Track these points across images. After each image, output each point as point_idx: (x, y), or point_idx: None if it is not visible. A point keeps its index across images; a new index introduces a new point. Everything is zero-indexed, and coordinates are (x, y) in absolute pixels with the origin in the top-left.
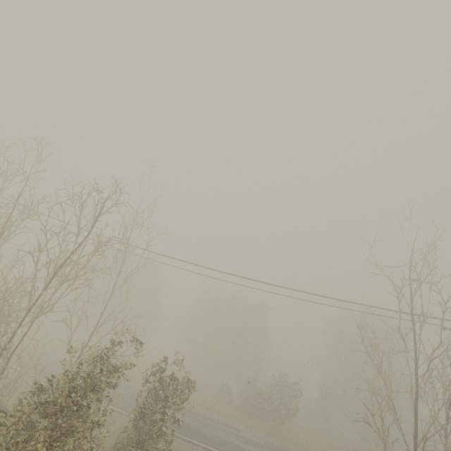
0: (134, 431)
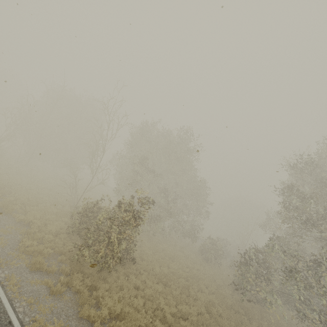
0: None
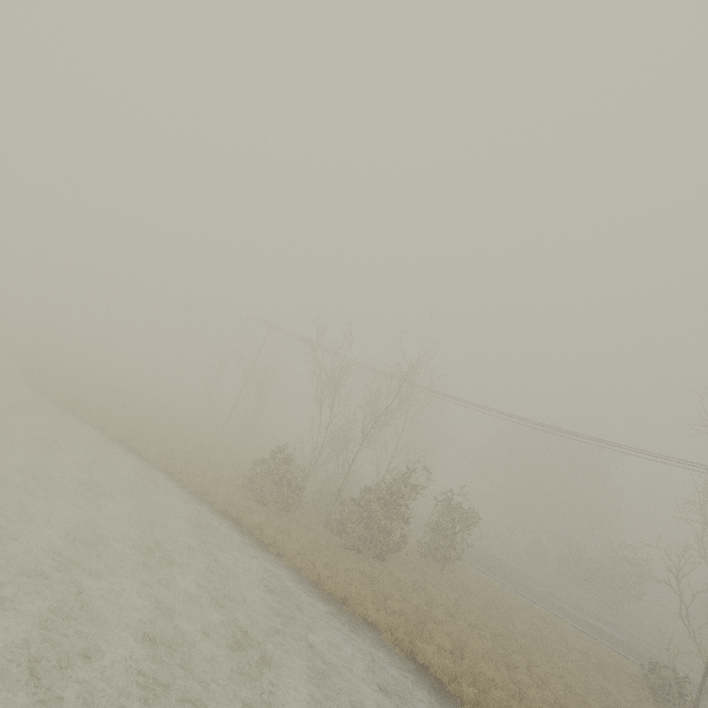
0: (431, 539)
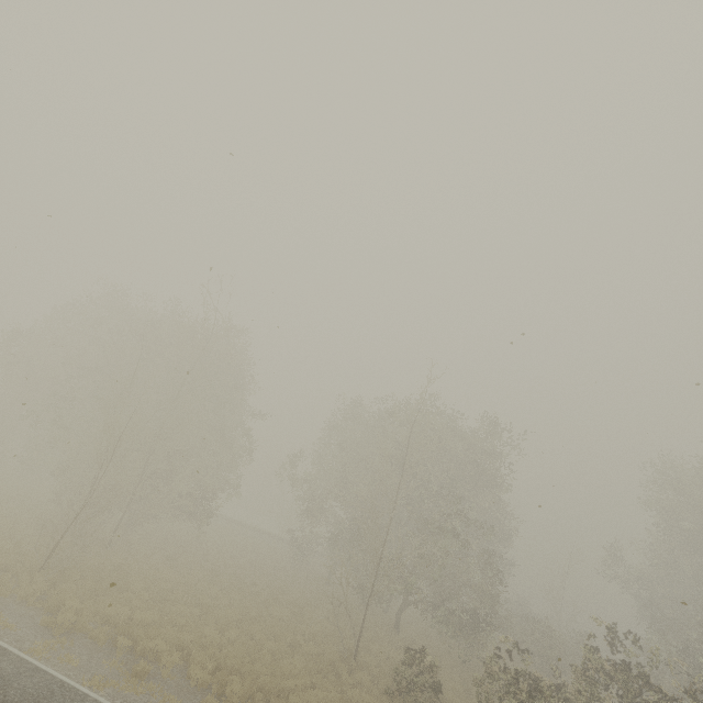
0: None
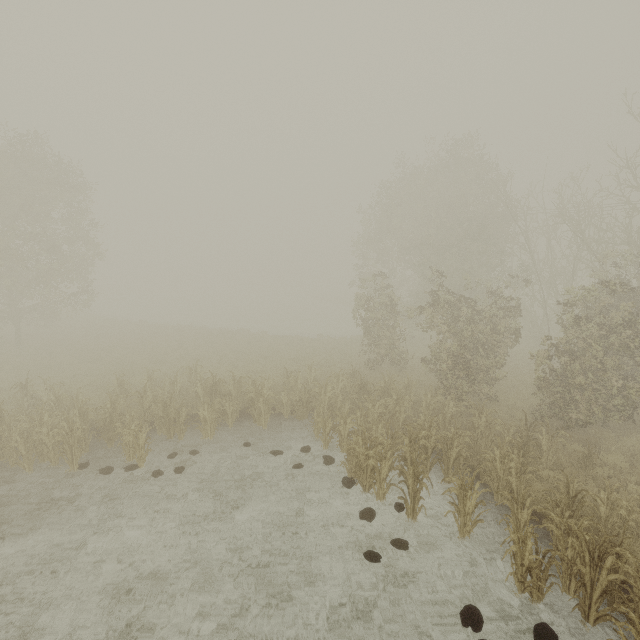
0: None
